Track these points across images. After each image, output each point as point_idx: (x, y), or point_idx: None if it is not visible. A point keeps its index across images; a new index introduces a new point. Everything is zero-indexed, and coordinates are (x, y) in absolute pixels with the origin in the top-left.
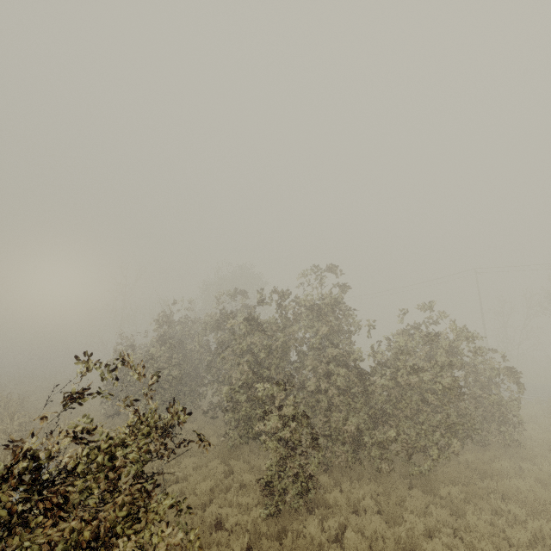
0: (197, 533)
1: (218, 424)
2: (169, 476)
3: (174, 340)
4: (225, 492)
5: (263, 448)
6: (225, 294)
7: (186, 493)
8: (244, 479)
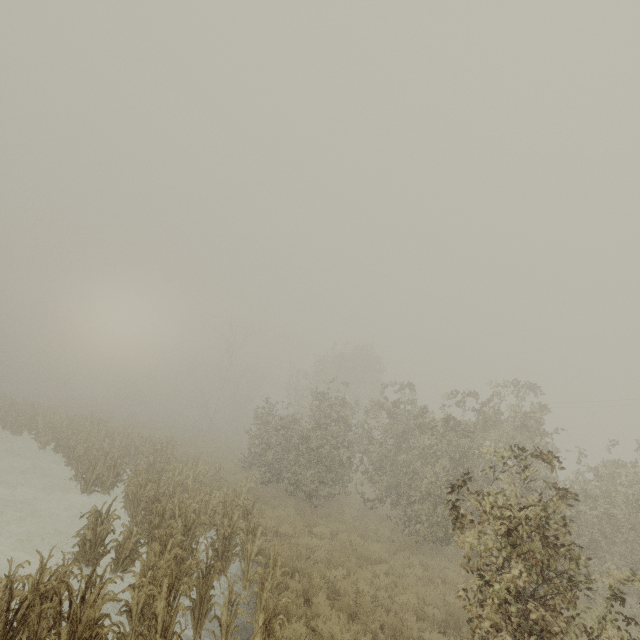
0: (450, 608)
1: (378, 516)
2: (374, 554)
3: (326, 418)
4: (427, 583)
5: (437, 551)
6: (394, 384)
7: (396, 574)
8: (449, 575)
